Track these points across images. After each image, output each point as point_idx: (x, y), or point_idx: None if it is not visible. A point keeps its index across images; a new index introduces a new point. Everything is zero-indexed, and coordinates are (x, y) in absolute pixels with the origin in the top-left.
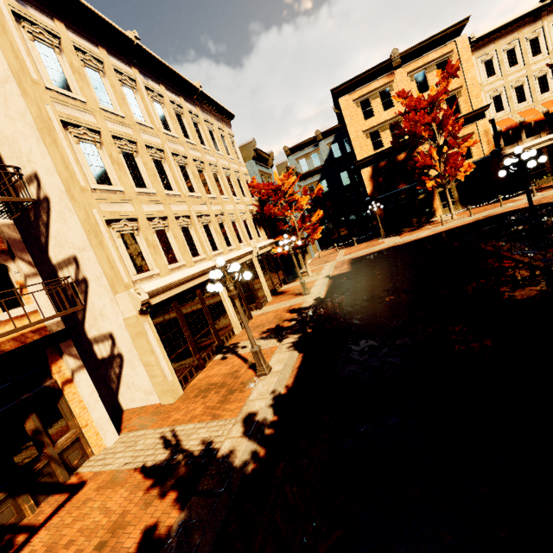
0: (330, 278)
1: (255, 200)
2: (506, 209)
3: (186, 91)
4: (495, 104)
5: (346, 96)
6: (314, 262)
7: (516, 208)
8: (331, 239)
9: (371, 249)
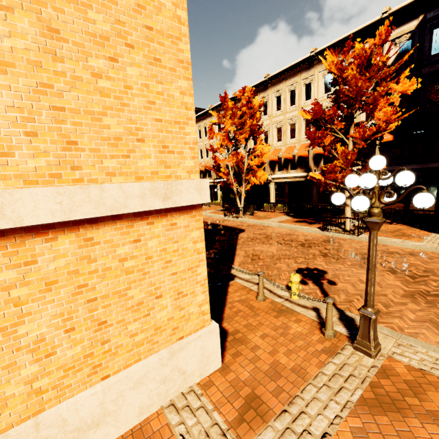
0: None
1: None
2: None
3: None
4: (201, 154)
5: None
6: None
7: None
8: None
9: None
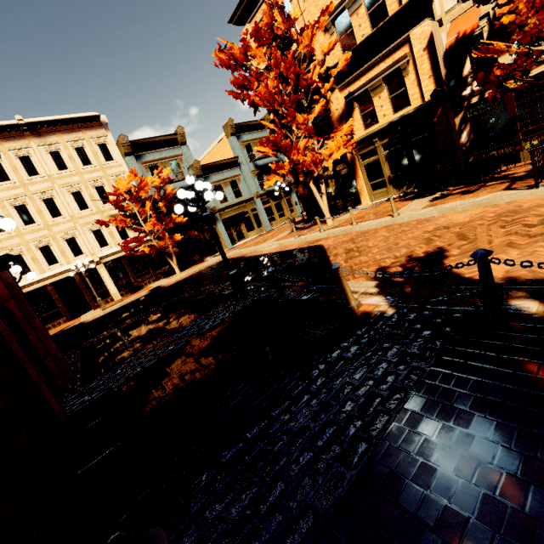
0: (152, 291)
1: None
2: (337, 236)
3: (6, 131)
4: None
5: (245, 26)
6: (249, 241)
7: (328, 243)
8: None
9: (241, 251)
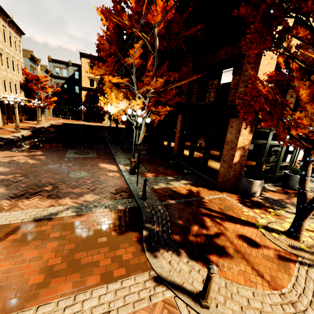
0: (51, 124)
1: (23, 77)
2: (120, 126)
3: (4, 15)
4: None
5: (85, 58)
6: (47, 119)
7: (121, 127)
8: (60, 114)
9: (75, 122)
